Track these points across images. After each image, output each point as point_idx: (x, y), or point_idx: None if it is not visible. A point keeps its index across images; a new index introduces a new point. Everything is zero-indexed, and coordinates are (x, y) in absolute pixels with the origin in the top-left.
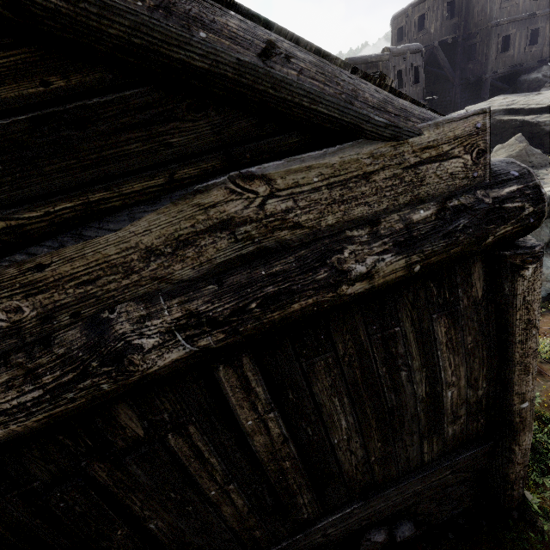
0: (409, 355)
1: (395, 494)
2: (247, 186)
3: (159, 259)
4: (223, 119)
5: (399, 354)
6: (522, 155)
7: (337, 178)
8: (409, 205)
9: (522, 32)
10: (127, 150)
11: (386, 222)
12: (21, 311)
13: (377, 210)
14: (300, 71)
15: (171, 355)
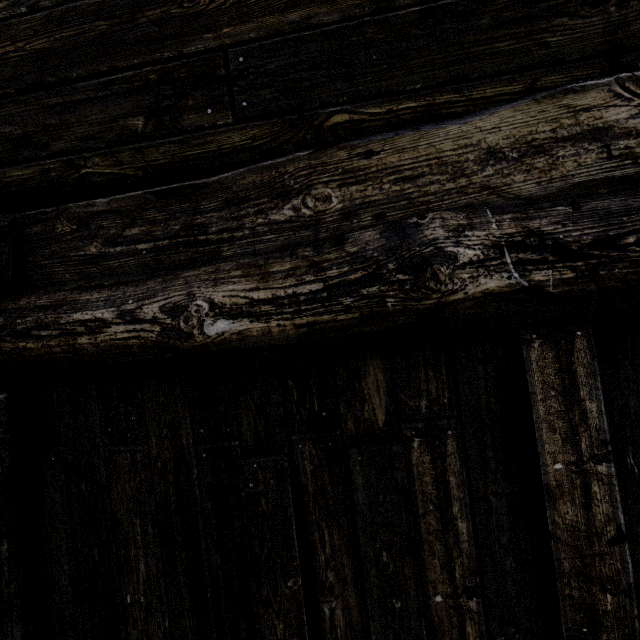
0: None
1: None
2: None
3: (500, 162)
4: (624, 15)
5: None
6: None
7: None
8: None
9: None
10: (497, 48)
11: None
12: (330, 200)
13: None
14: None
15: (489, 280)
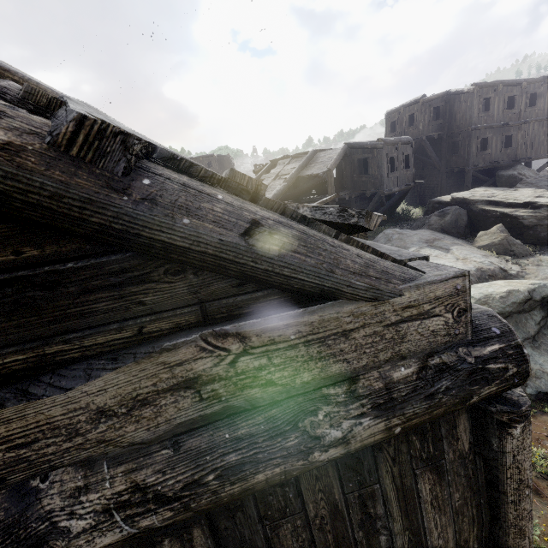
0: (389, 516)
1: None
2: (220, 345)
3: (110, 420)
4: (202, 280)
5: (378, 515)
6: (503, 244)
7: (315, 336)
8: (390, 362)
9: (498, 136)
10: (95, 308)
11: (365, 379)
12: None
13: (356, 366)
14: (282, 246)
15: (104, 539)
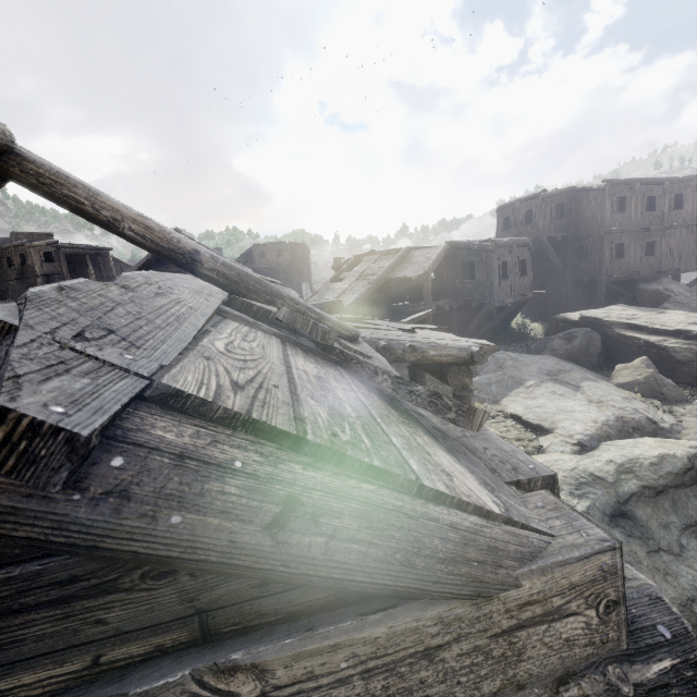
0: None
1: None
2: (222, 687)
3: None
4: (202, 583)
5: None
6: (650, 383)
7: (380, 661)
8: (499, 696)
9: (637, 242)
10: (22, 635)
11: None
12: None
13: None
14: (332, 536)
15: None
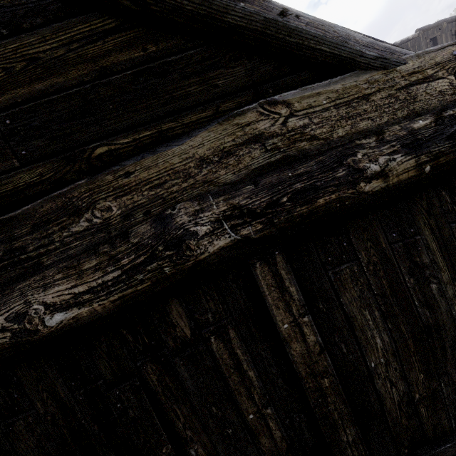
0: (435, 265)
1: (453, 454)
2: (273, 109)
3: (209, 165)
4: (253, 64)
5: (424, 264)
6: None
7: (341, 100)
8: (407, 118)
9: None
10: (189, 91)
11: (389, 131)
12: (111, 210)
13: (379, 123)
14: (306, 24)
15: (219, 241)
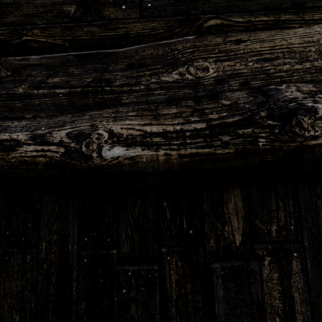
0: None
1: None
2: None
3: None
4: None
5: None
6: None
7: None
8: None
9: None
10: None
11: None
12: (208, 70)
13: None
14: None
15: None
